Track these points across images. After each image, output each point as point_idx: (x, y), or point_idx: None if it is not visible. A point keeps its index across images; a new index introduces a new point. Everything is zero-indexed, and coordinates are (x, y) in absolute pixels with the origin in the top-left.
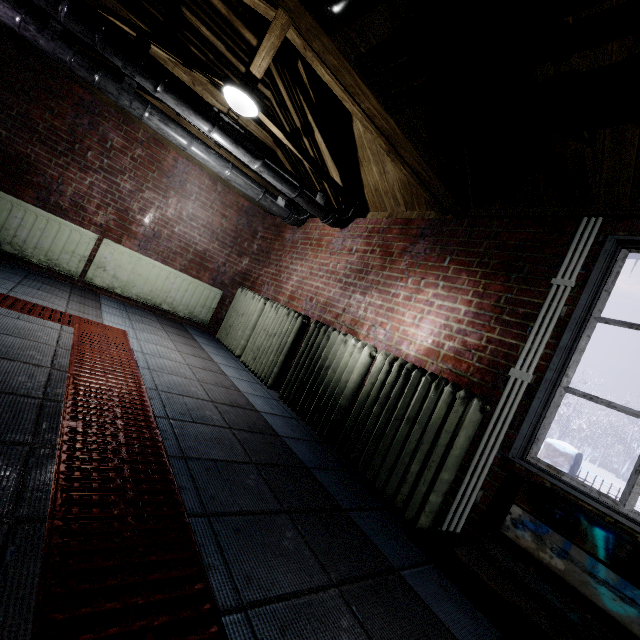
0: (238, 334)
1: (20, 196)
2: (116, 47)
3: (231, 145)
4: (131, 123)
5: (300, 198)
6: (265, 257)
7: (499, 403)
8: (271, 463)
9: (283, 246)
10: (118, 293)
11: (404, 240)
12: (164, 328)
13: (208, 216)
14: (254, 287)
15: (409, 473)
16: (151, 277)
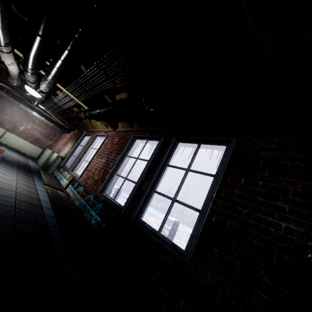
0: (41, 159)
1: None
2: (13, 97)
3: (37, 114)
4: None
5: (55, 126)
6: (56, 141)
7: (65, 158)
8: (22, 165)
9: (60, 138)
10: (8, 146)
11: (73, 135)
12: (18, 154)
13: (41, 129)
14: (51, 148)
15: (49, 170)
16: (19, 143)
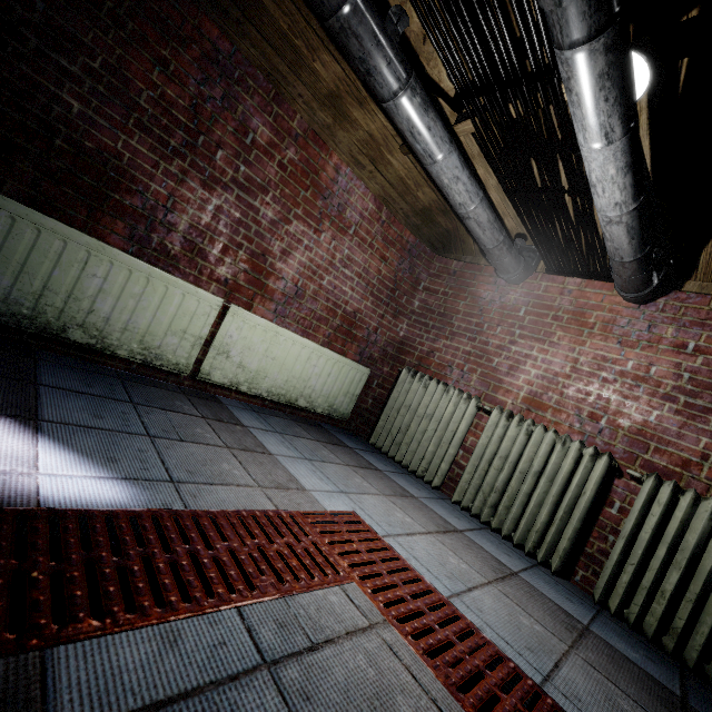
0: (428, 450)
1: (100, 233)
2: None
3: (620, 172)
4: (284, 101)
5: (635, 263)
6: (439, 321)
7: None
8: None
9: (480, 310)
10: (242, 390)
11: None
12: (337, 456)
13: (365, 259)
14: (426, 367)
15: None
16: (288, 360)
